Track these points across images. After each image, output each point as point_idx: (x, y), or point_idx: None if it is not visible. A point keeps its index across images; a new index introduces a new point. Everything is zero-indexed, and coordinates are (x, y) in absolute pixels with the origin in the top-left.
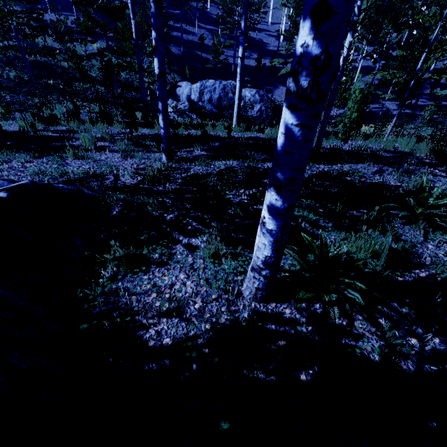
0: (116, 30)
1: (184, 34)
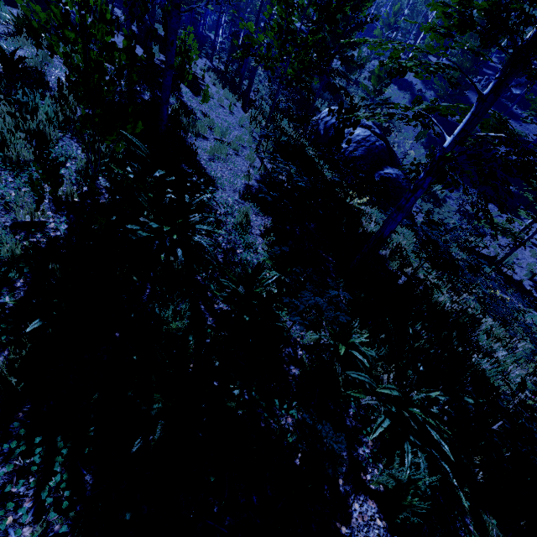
0: (347, 58)
1: (509, 120)
